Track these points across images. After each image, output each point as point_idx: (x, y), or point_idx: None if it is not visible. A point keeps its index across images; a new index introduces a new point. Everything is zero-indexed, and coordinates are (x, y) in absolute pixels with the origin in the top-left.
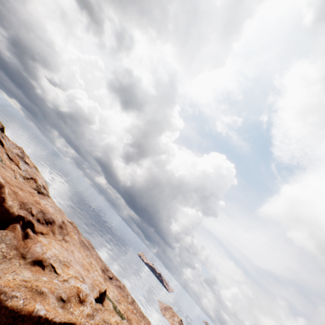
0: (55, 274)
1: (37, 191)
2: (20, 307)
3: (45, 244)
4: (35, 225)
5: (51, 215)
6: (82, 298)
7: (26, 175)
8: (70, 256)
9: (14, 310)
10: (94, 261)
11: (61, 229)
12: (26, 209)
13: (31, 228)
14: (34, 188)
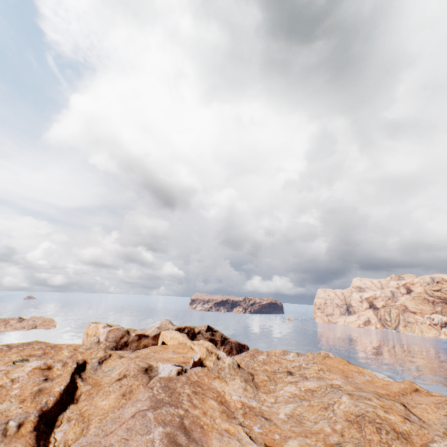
0: (0, 389)
1: None
2: (56, 399)
3: None
4: None
5: None
6: (47, 367)
7: None
8: None
9: (56, 403)
10: None
11: None
12: None
13: None
14: None
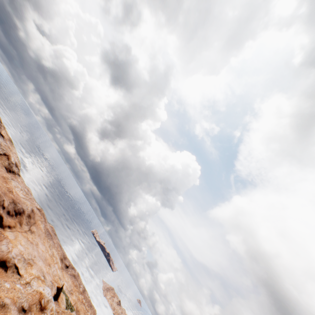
0: (18, 276)
1: (8, 170)
2: None
3: (12, 239)
4: (4, 219)
5: (22, 204)
6: (43, 305)
7: None
8: (35, 251)
9: None
10: (55, 251)
11: (29, 218)
12: None
13: None
14: (6, 165)
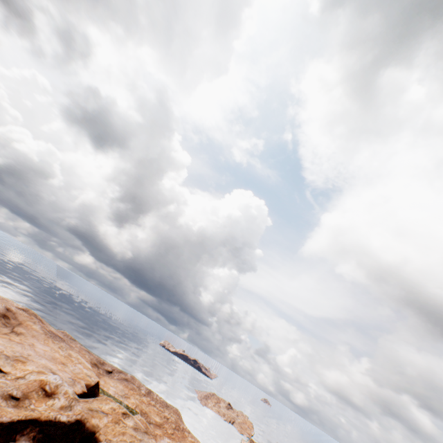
0: (0, 374)
1: None
2: None
3: None
4: None
5: None
6: (50, 391)
7: None
8: (28, 350)
9: None
10: (75, 353)
11: (5, 319)
12: None
13: None
14: None
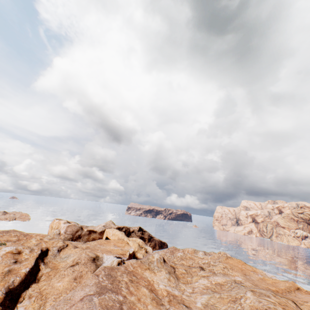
0: None
1: None
2: (21, 279)
3: None
4: None
5: None
6: (18, 252)
7: None
8: None
9: (21, 282)
10: None
11: None
12: None
13: None
14: None
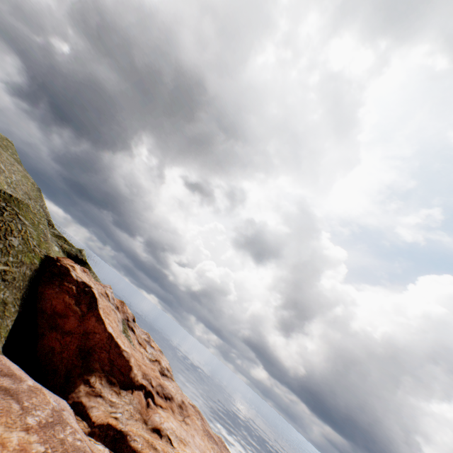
0: (171, 446)
1: (161, 373)
2: (139, 450)
3: (164, 416)
4: (155, 397)
5: (170, 390)
6: None
7: (152, 358)
8: (189, 438)
9: (136, 450)
10: None
11: (180, 409)
12: (147, 379)
13: (152, 398)
14: (159, 369)
